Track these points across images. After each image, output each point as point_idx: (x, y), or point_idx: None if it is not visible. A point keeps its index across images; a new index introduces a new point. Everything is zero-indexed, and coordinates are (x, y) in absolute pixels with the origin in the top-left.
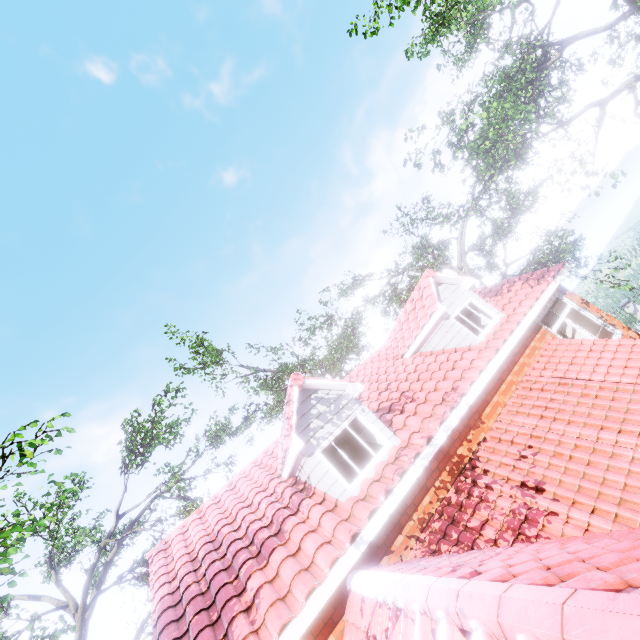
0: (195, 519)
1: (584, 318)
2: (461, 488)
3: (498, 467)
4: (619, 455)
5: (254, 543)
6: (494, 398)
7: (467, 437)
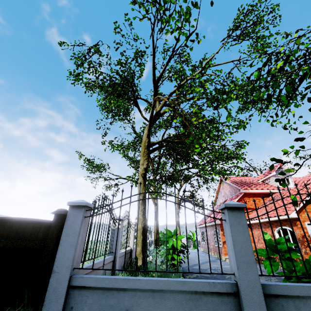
0: (232, 177)
1: None
2: None
3: None
4: None
5: (252, 184)
6: None
7: None
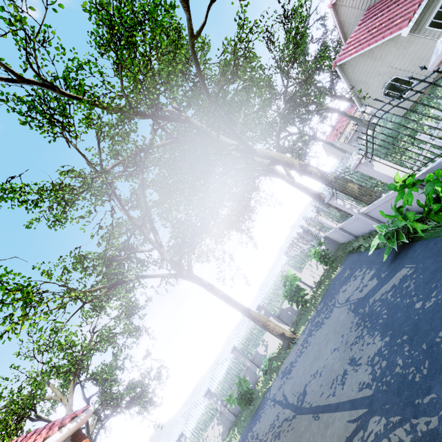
0: None
1: None
2: None
3: None
4: None
5: None
6: None
7: None
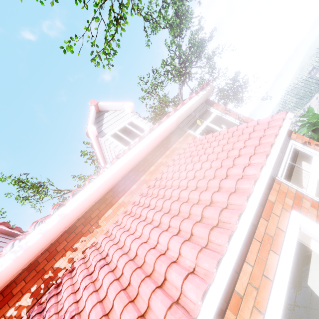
0: None
1: (231, 122)
2: (30, 316)
3: (69, 285)
4: (158, 271)
5: None
6: (120, 199)
7: (74, 246)
